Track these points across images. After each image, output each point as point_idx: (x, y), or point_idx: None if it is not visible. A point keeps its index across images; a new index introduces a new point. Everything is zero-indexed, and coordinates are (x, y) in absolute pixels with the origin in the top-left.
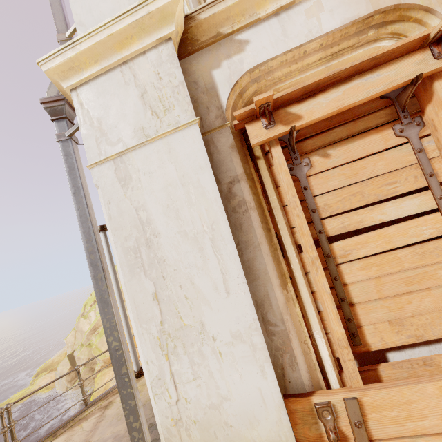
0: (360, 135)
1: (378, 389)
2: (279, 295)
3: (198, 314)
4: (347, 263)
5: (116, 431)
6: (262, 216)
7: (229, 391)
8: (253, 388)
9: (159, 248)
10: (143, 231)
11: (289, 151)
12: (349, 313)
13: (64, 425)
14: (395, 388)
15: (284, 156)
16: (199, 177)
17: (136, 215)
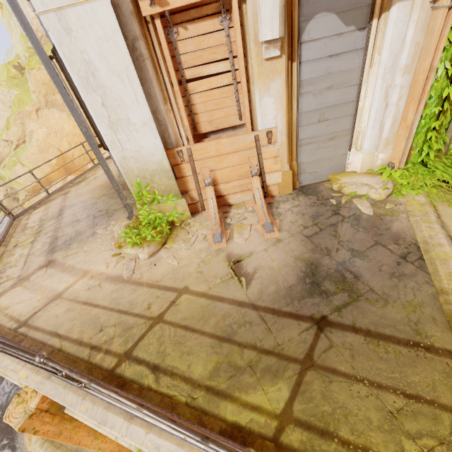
0: (203, 18)
1: (198, 144)
2: (163, 108)
3: (126, 114)
4: (194, 94)
5: (81, 200)
6: (153, 64)
7: (143, 145)
8: (152, 143)
9: (100, 79)
10: (89, 67)
11: (166, 21)
12: (193, 118)
13: (39, 203)
14: (203, 143)
15: (164, 23)
16: (115, 37)
17: (81, 56)
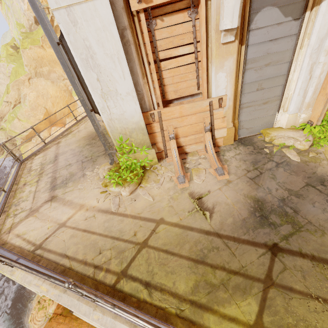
0: (176, 12)
1: (166, 108)
2: (141, 81)
3: (115, 86)
4: (165, 71)
5: (70, 148)
6: (136, 48)
7: (126, 110)
8: (133, 108)
9: (97, 60)
10: (89, 51)
11: (148, 14)
12: (163, 88)
13: (38, 151)
14: (170, 108)
15: (146, 16)
16: (111, 28)
17: (84, 43)
